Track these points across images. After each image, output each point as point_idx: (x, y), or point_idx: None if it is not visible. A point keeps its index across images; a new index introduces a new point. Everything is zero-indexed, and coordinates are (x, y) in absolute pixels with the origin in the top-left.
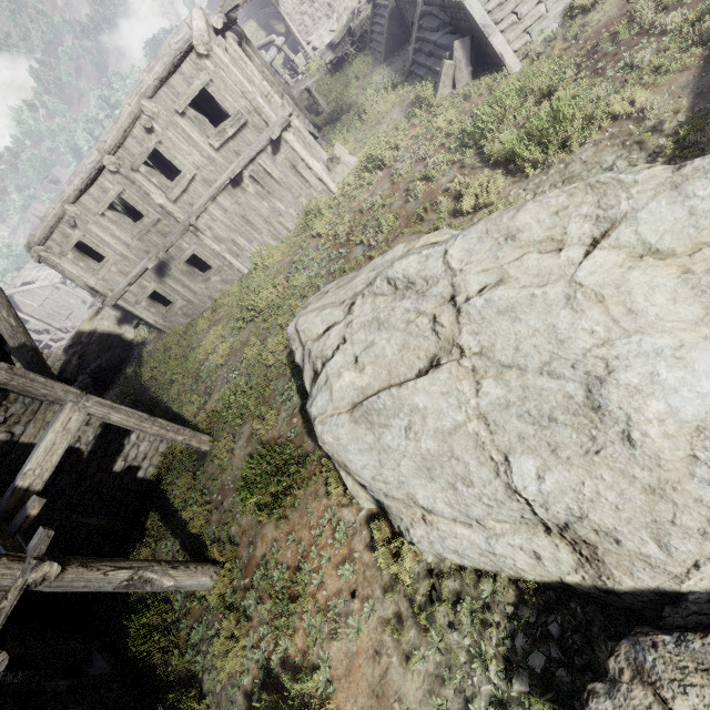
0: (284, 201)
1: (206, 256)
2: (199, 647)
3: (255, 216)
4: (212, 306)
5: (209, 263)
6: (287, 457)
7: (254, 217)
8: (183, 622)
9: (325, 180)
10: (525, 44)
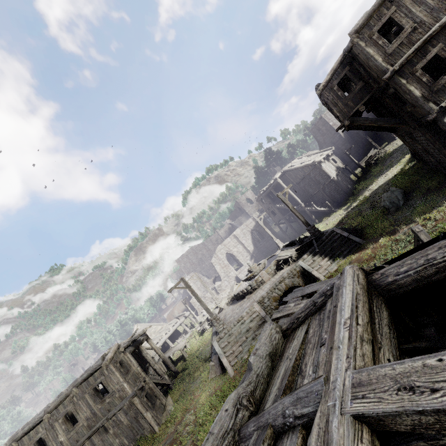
0: (128, 438)
1: None
2: None
3: None
4: None
5: None
6: None
7: None
8: None
9: (152, 424)
10: (236, 362)
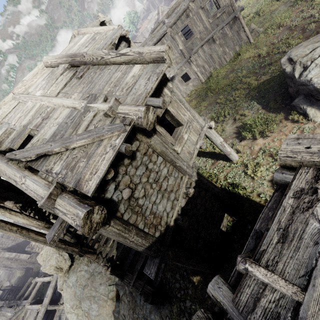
0: (229, 47)
1: (190, 74)
2: (235, 176)
3: (215, 55)
4: (187, 96)
5: (190, 77)
6: (266, 118)
7: (214, 55)
8: (221, 174)
9: (249, 37)
10: None
